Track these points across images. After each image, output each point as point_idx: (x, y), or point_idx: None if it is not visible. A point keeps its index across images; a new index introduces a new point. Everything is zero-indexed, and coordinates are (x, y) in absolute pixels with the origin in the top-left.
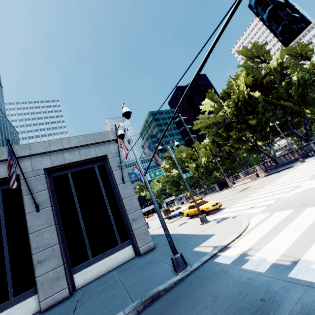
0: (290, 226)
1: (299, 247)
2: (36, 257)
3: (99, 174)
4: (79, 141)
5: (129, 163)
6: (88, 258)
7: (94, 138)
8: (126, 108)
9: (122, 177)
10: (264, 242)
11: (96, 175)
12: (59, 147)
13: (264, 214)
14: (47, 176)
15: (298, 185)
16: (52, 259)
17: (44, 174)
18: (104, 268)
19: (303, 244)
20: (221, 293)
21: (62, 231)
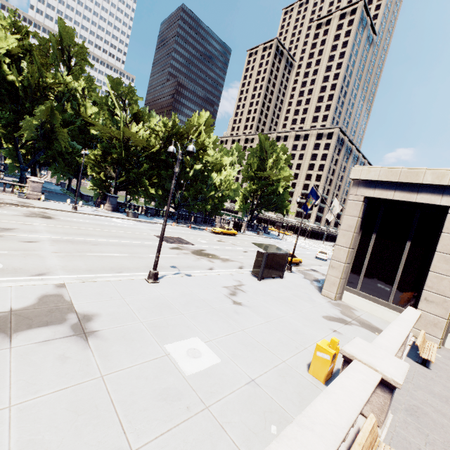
0: None
1: None
2: None
3: None
4: None
5: None
6: None
7: None
8: None
9: None
10: None
11: None
12: None
13: None
14: None
15: None
16: None
17: None
18: None
19: None
20: None
21: None
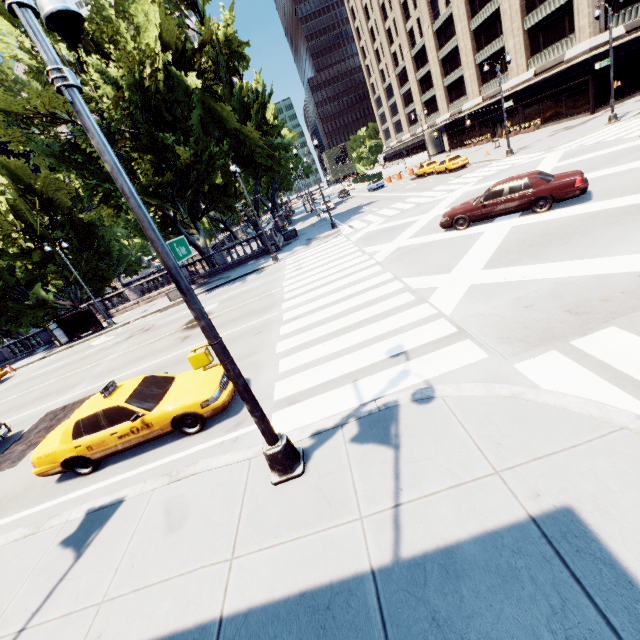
0: None
1: None
2: None
3: None
4: None
5: None
6: None
7: None
8: None
9: None
10: None
11: None
12: None
13: (540, 359)
14: None
15: (411, 288)
16: None
17: None
18: None
19: None
20: None
21: None
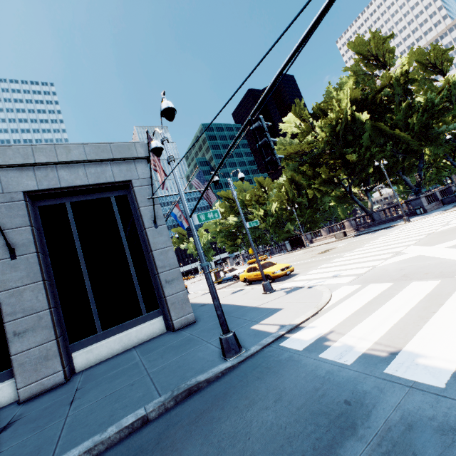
0: (388, 304)
1: (399, 333)
2: (11, 326)
3: (117, 210)
4: (86, 152)
5: (166, 195)
6: (95, 331)
7: (111, 150)
8: (168, 102)
9: (154, 218)
10: (351, 324)
11: (112, 211)
12: (50, 158)
13: (352, 286)
14: (29, 205)
15: (400, 251)
16: (38, 330)
17: (24, 200)
18: (120, 346)
19: (406, 330)
20: (289, 390)
21: (55, 290)
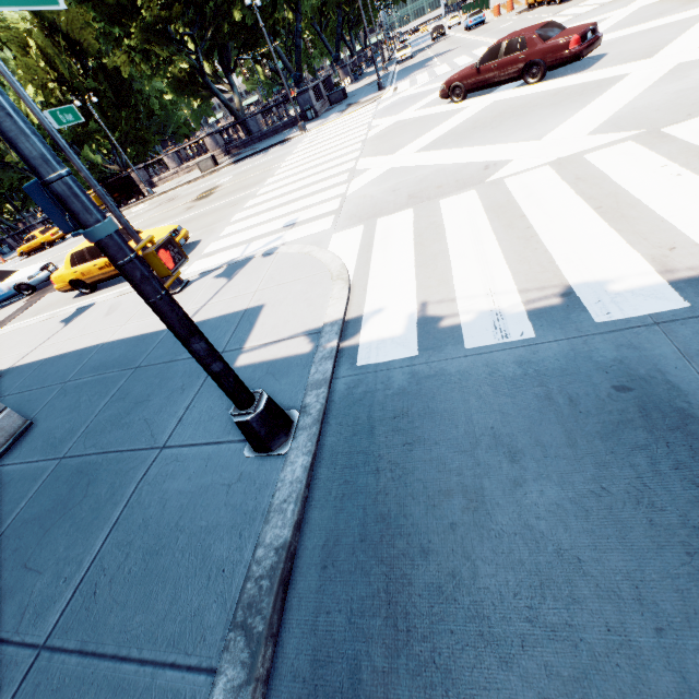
0: (452, 237)
1: (530, 267)
2: None
3: None
4: None
5: None
6: None
7: None
8: None
9: None
10: (439, 282)
11: None
12: None
13: (350, 231)
14: None
15: (355, 169)
16: None
17: None
18: None
19: (533, 260)
20: (505, 427)
21: None
